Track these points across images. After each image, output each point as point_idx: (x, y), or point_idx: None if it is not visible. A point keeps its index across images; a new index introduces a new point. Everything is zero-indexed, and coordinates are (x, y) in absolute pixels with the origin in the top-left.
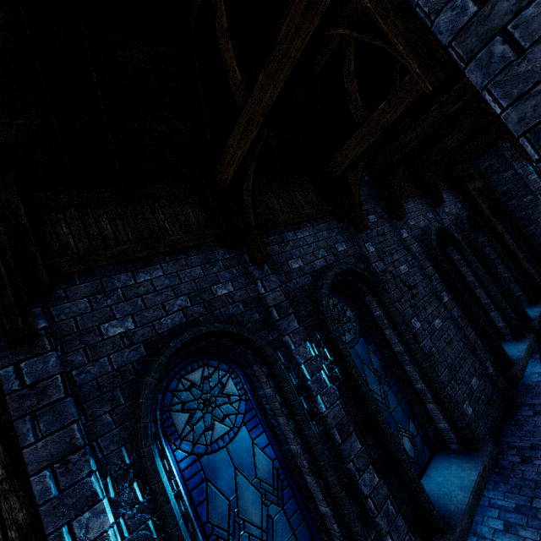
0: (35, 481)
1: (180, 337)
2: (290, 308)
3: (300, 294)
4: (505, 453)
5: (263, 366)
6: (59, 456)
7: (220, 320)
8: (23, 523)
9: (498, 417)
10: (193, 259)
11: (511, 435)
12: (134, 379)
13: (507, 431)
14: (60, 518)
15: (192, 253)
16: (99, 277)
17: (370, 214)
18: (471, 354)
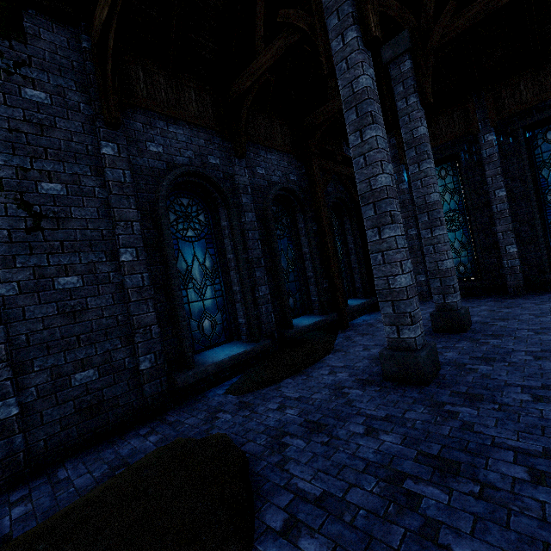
0: None
1: None
2: None
3: None
4: (30, 482)
5: None
6: None
7: None
8: None
9: (100, 428)
10: None
11: (81, 457)
12: None
13: (91, 450)
14: None
15: None
16: None
17: (37, 88)
18: (120, 339)
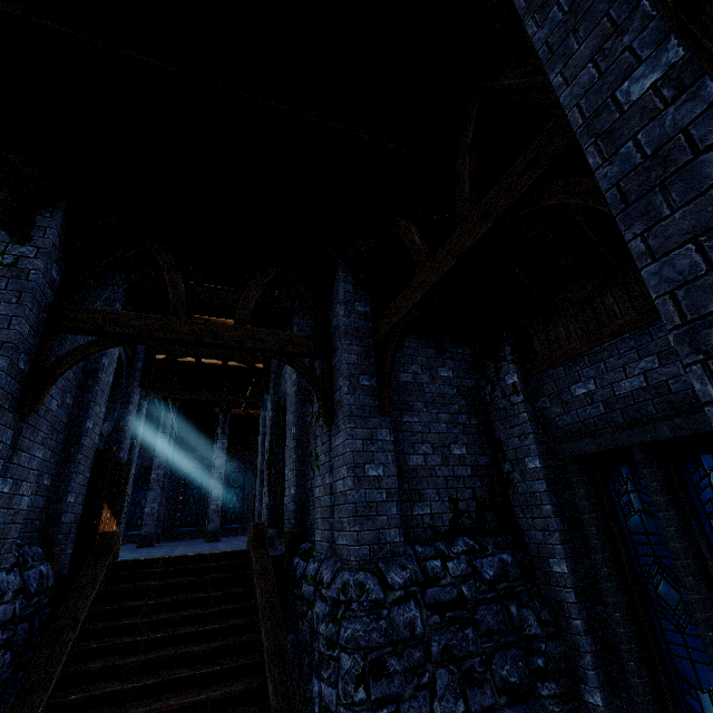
0: None
1: None
2: None
3: None
4: None
5: None
6: None
7: None
8: None
9: None
10: None
11: None
12: None
13: None
14: None
15: None
16: None
17: None
18: None
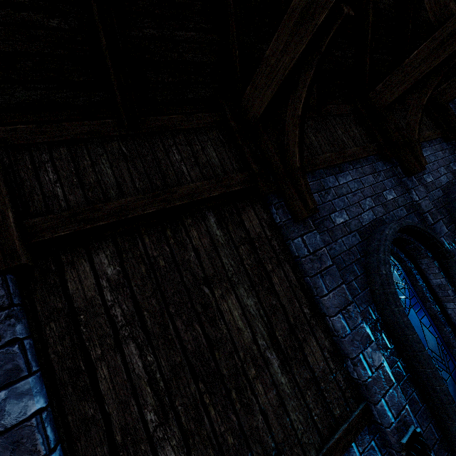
0: (336, 320)
1: (392, 228)
2: (438, 215)
3: (438, 204)
4: None
5: (434, 260)
6: (342, 306)
7: (395, 220)
8: (329, 348)
9: None
10: (366, 169)
11: None
12: (360, 258)
13: None
14: (356, 348)
15: (363, 163)
16: (318, 178)
17: None
18: None
